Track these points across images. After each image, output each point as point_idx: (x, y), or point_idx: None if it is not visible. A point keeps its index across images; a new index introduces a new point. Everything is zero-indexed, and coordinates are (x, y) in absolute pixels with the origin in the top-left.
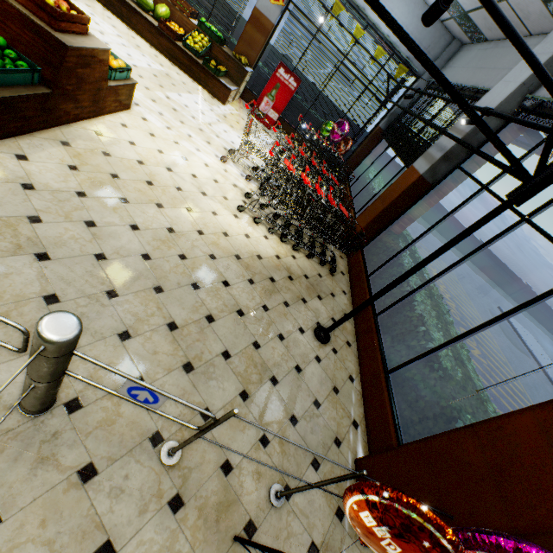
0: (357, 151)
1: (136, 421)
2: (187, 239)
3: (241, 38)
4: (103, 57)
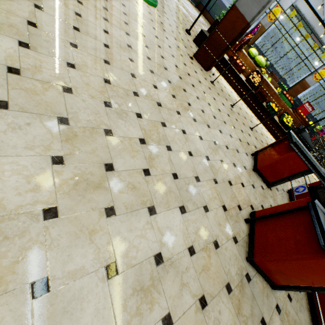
0: None
1: None
2: (311, 180)
3: (292, 89)
4: None
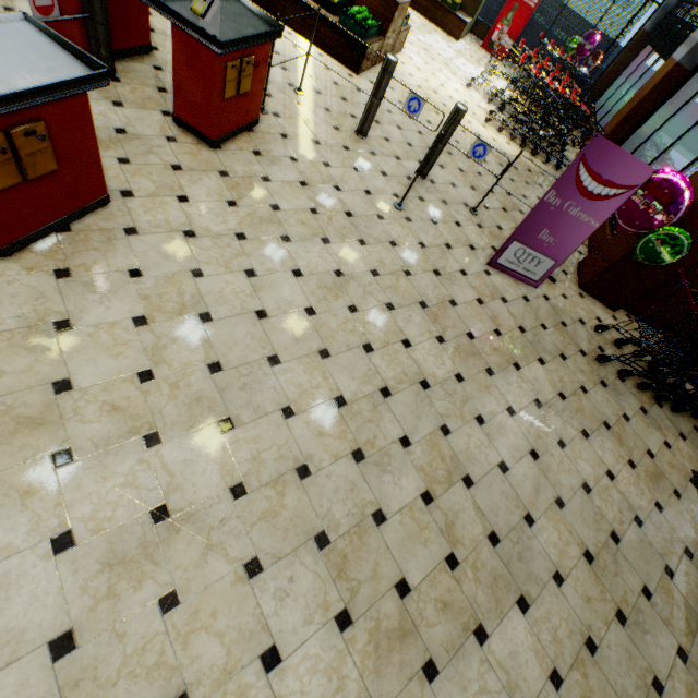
0: (609, 69)
1: (456, 196)
2: (457, 134)
3: None
4: (406, 8)
